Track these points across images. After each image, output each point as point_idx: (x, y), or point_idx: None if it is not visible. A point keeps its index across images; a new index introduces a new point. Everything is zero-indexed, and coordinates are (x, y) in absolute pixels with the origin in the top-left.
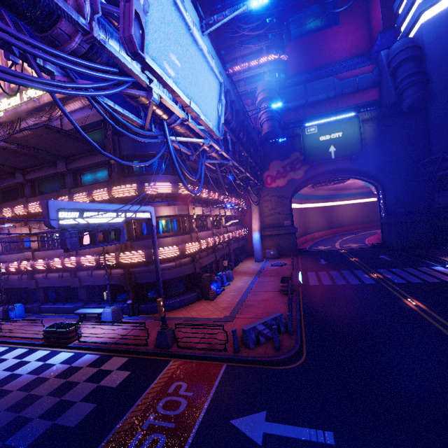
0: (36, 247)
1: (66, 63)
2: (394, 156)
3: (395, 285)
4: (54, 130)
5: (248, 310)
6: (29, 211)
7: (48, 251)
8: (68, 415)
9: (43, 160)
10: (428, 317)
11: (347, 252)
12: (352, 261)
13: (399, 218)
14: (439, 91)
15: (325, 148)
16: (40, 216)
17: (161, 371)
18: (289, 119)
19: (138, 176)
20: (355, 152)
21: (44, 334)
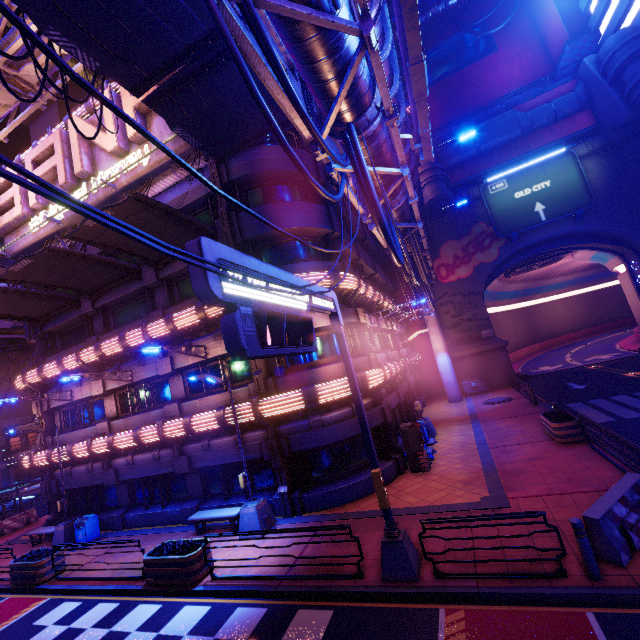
0: (114, 413)
1: None
2: None
3: None
4: (147, 205)
5: (522, 480)
6: (102, 353)
7: (134, 417)
8: None
9: (122, 270)
10: None
11: (604, 367)
12: (634, 377)
13: None
14: None
15: (527, 207)
16: (119, 361)
17: None
18: (455, 180)
19: None
20: (580, 204)
21: (145, 568)
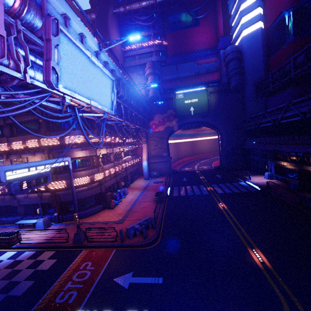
0: None
1: (10, 99)
2: (226, 115)
3: (217, 195)
4: None
5: (134, 214)
6: None
7: None
8: (16, 289)
9: None
10: (226, 213)
11: (200, 172)
12: (200, 179)
13: (228, 152)
14: (250, 79)
15: (188, 108)
16: None
17: (76, 257)
18: (167, 87)
19: (60, 131)
20: (205, 111)
21: None
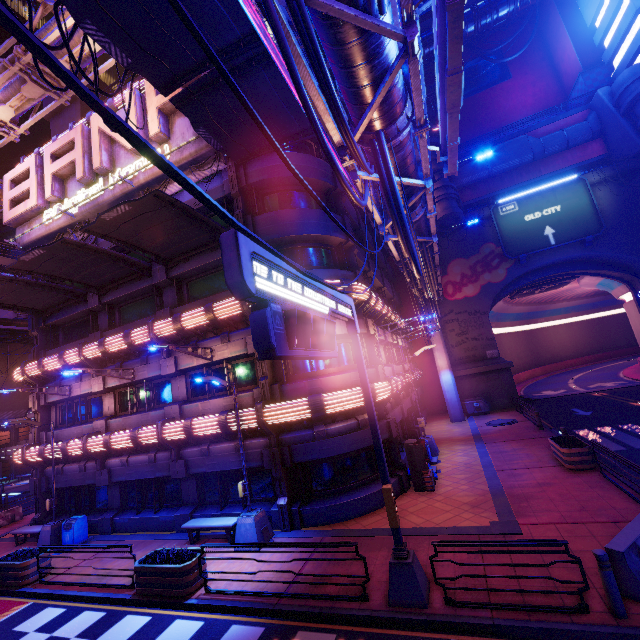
0: (112, 411)
1: None
2: None
3: None
4: (165, 202)
5: (532, 506)
6: (106, 349)
7: (132, 416)
8: None
9: (133, 266)
10: None
11: (610, 394)
12: None
13: None
14: None
15: (537, 230)
16: (122, 358)
17: None
18: (466, 200)
19: None
20: (590, 230)
21: (136, 576)
